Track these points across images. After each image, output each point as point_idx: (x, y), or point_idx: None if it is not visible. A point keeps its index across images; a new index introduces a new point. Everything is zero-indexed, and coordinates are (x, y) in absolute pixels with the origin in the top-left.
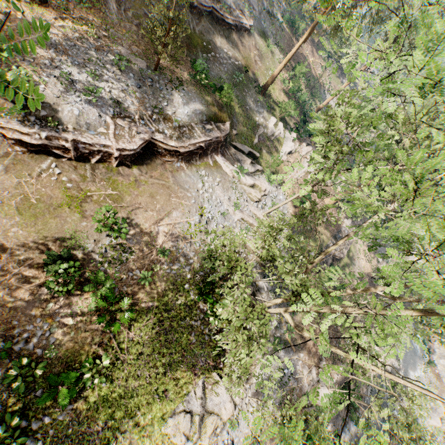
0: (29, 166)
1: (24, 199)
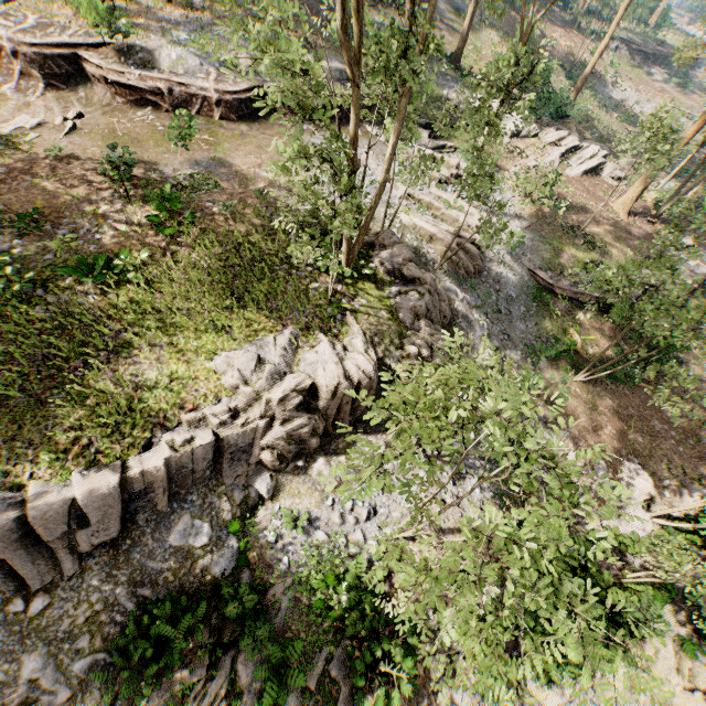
0: (126, 114)
1: (112, 132)
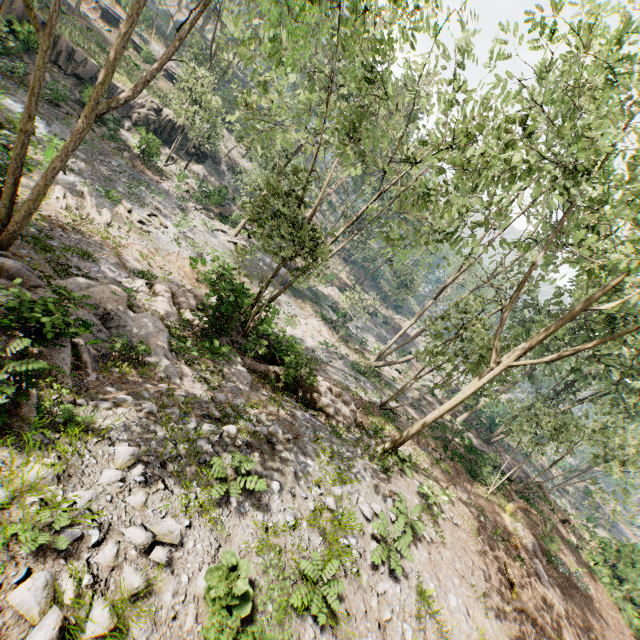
0: None
1: None
